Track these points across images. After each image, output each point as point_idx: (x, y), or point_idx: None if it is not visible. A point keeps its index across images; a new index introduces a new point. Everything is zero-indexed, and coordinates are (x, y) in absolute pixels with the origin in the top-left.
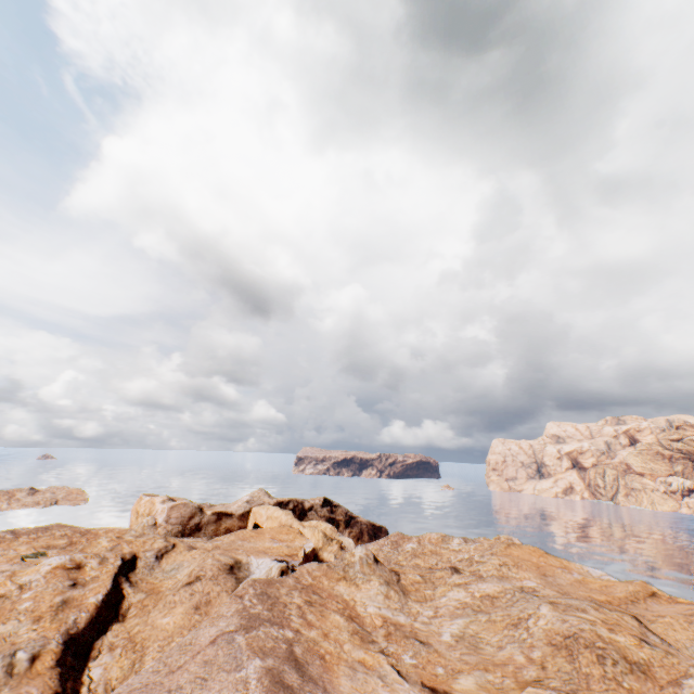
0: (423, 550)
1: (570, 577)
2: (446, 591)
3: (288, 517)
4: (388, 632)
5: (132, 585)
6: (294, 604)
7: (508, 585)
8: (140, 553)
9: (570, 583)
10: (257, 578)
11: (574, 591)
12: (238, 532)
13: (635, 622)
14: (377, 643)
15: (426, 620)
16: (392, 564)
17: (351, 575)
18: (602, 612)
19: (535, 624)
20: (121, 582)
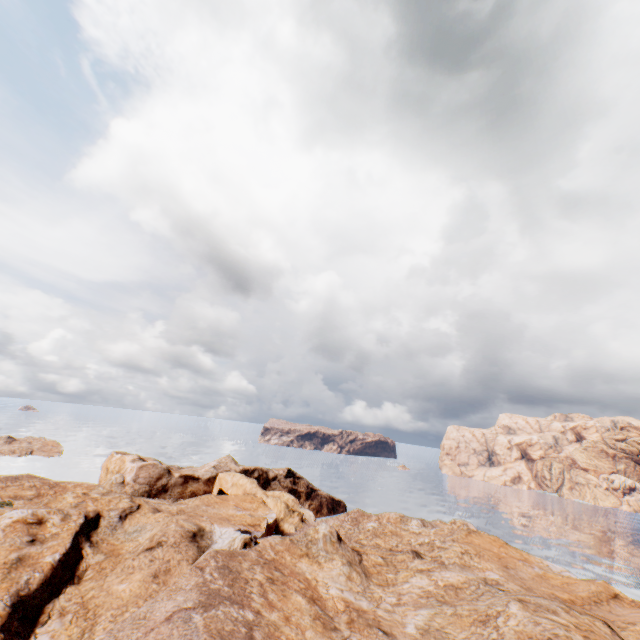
0: (384, 530)
1: (532, 571)
2: (408, 577)
3: (253, 486)
4: (351, 619)
5: (92, 545)
6: (255, 581)
7: (470, 575)
8: (104, 512)
9: (532, 578)
10: (220, 549)
11: (536, 587)
12: (203, 497)
13: (608, 629)
14: (340, 631)
15: (389, 608)
16: (352, 542)
17: (314, 552)
18: (573, 615)
19: (505, 623)
20: (82, 542)
